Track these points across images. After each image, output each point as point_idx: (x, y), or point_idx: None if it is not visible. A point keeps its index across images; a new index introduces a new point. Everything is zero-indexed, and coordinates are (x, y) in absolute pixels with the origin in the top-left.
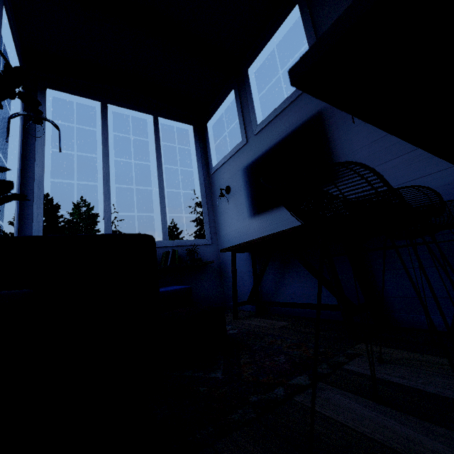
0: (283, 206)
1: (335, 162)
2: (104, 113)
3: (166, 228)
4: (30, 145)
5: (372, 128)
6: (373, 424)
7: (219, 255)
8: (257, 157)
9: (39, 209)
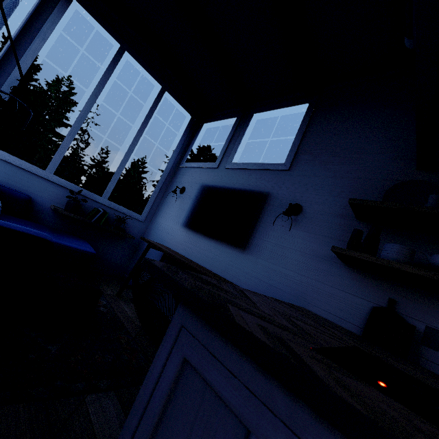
0: (206, 237)
1: (252, 236)
2: (118, 57)
3: (111, 189)
4: (24, 41)
5: (283, 235)
6: (110, 437)
7: (144, 234)
8: (216, 186)
9: None
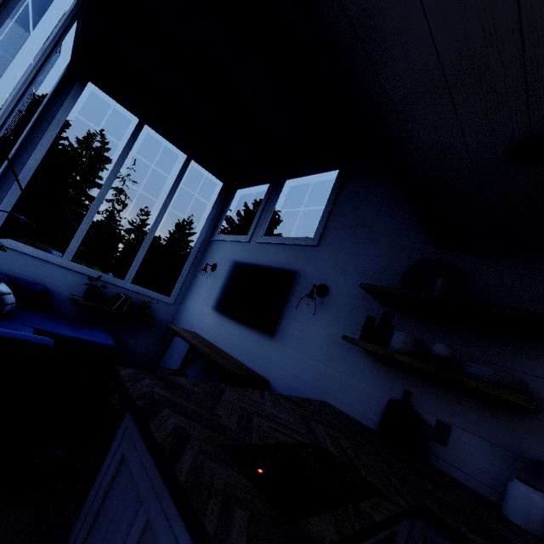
0: (235, 322)
1: (280, 321)
2: (137, 132)
3: (134, 271)
4: (39, 131)
5: (310, 319)
6: None
7: (174, 318)
8: (247, 263)
9: (12, 198)
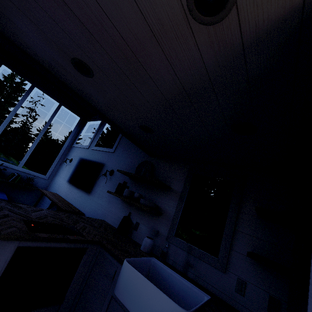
0: (76, 188)
1: (94, 186)
2: (30, 90)
3: (24, 161)
4: None
5: (105, 185)
6: None
7: (48, 187)
8: (85, 159)
9: None
